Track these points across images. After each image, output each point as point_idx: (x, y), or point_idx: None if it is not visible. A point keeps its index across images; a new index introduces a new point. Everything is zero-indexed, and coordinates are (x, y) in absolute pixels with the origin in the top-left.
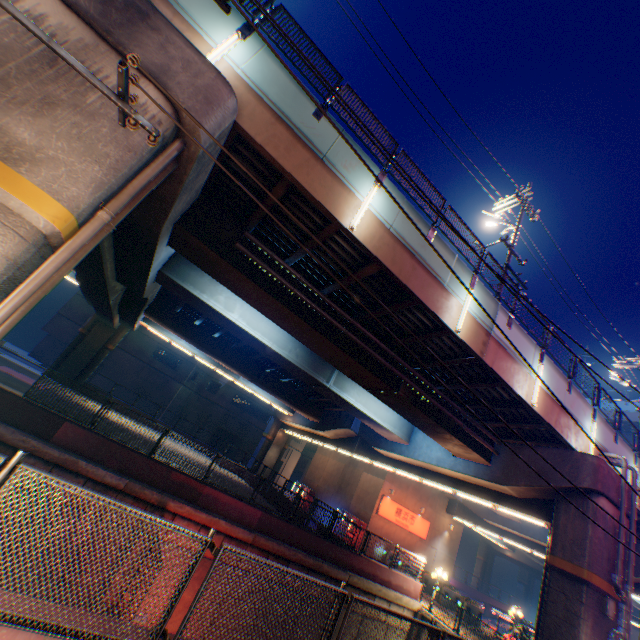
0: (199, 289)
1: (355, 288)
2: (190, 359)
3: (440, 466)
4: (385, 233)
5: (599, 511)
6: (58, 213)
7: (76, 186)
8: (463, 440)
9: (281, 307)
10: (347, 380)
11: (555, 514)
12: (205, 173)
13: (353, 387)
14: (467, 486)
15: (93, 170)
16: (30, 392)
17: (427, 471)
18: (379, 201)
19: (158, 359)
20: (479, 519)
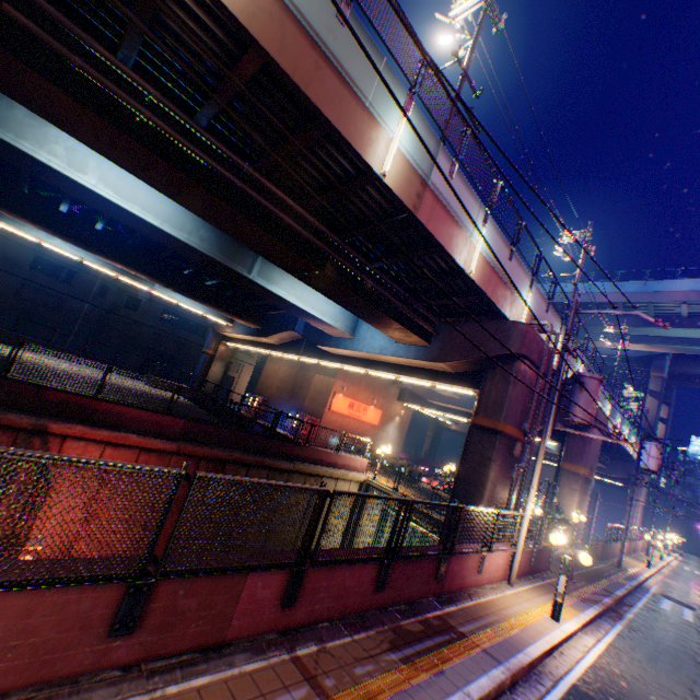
0: (12, 132)
1: (244, 114)
2: (89, 271)
3: (383, 355)
4: None
5: (521, 373)
6: None
7: None
8: (403, 323)
9: (133, 145)
10: (275, 270)
11: (483, 382)
12: None
13: (284, 279)
14: (409, 371)
15: None
16: None
17: (372, 363)
18: None
19: (42, 273)
20: (426, 402)
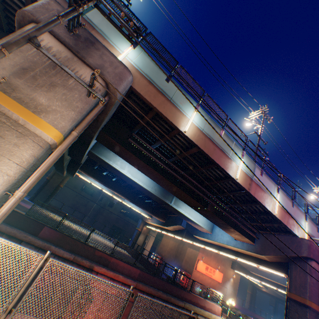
0: (108, 159)
1: (185, 158)
2: (99, 190)
3: (228, 245)
4: (200, 133)
5: (312, 268)
6: (56, 134)
7: (64, 121)
8: (240, 232)
9: (149, 168)
10: (180, 201)
11: (289, 270)
12: (115, 108)
13: (183, 205)
14: (243, 255)
15: (71, 114)
16: (24, 210)
17: (221, 247)
18: (197, 118)
19: (83, 191)
20: (248, 272)
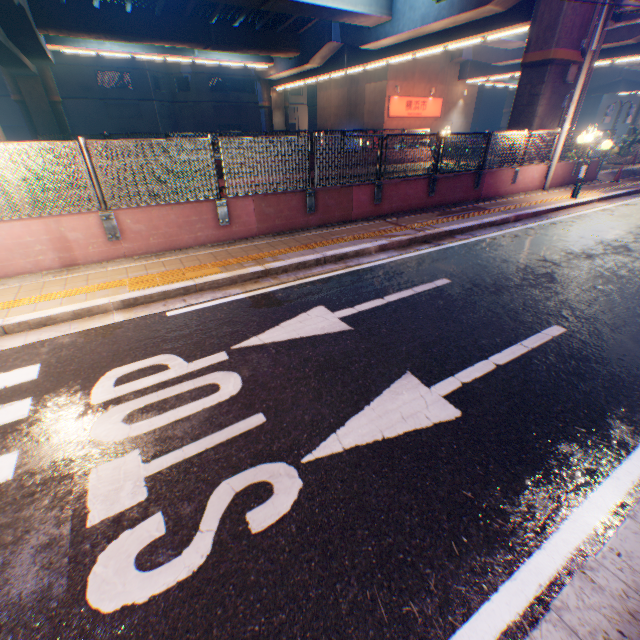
0: None
1: None
2: (136, 68)
3: (425, 27)
4: None
5: None
6: None
7: None
8: None
9: None
10: None
11: (535, 9)
12: None
13: None
14: (456, 34)
15: None
16: None
17: (417, 43)
18: None
19: (109, 89)
20: (491, 70)
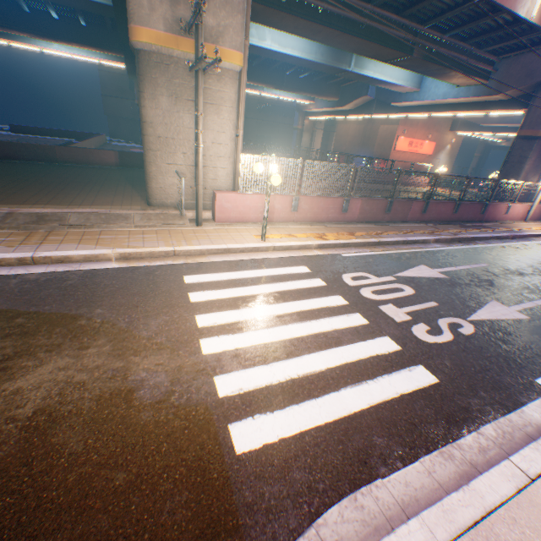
0: None
1: None
2: None
3: (445, 100)
4: None
5: None
6: (240, 59)
7: (238, 38)
8: (465, 73)
9: (316, 28)
10: (364, 58)
11: (531, 103)
12: None
13: (370, 62)
14: (466, 107)
15: (238, 21)
16: None
17: (434, 108)
18: None
19: None
20: (477, 128)
